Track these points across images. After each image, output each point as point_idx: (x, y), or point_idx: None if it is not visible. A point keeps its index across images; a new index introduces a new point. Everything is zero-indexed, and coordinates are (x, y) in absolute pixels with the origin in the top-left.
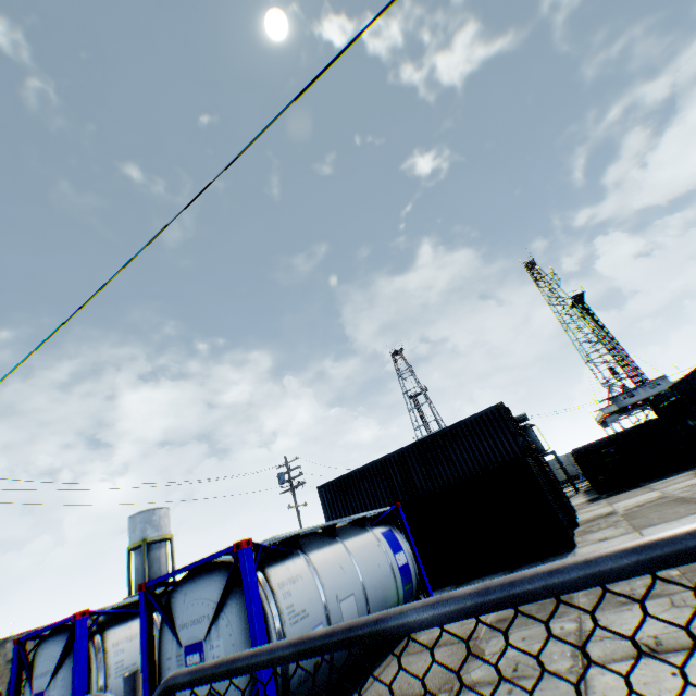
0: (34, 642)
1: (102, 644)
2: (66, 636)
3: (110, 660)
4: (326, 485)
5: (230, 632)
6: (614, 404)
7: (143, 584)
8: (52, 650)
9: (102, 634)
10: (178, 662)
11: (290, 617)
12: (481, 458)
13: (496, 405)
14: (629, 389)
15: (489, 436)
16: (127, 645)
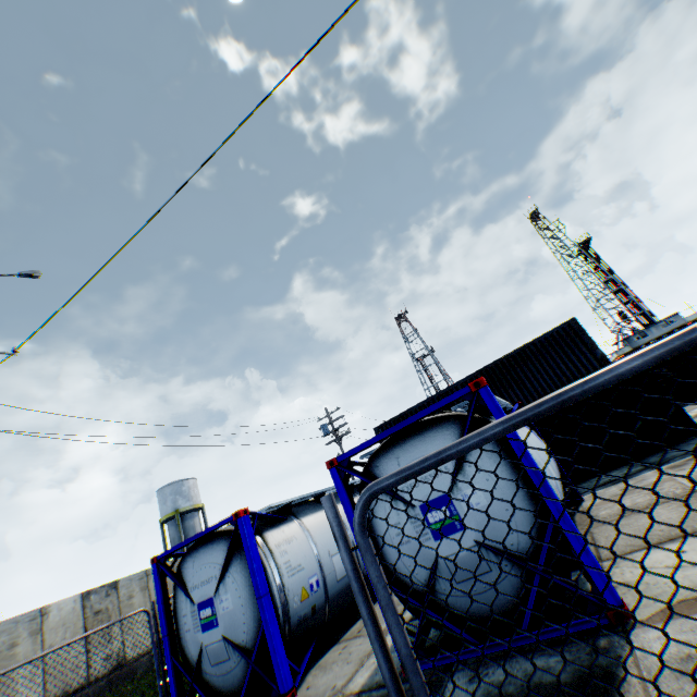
0: (116, 594)
1: (265, 546)
2: (222, 542)
3: (278, 561)
4: (384, 425)
5: (485, 478)
6: (628, 345)
7: (332, 460)
8: (207, 559)
9: (261, 537)
10: (415, 525)
11: (538, 464)
12: (555, 376)
13: (567, 321)
14: (642, 330)
15: (563, 353)
16: (288, 548)
